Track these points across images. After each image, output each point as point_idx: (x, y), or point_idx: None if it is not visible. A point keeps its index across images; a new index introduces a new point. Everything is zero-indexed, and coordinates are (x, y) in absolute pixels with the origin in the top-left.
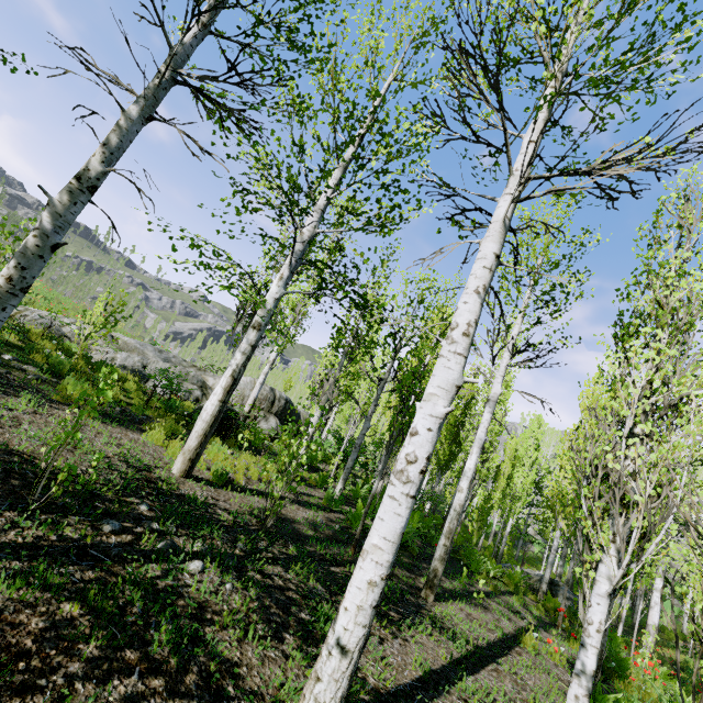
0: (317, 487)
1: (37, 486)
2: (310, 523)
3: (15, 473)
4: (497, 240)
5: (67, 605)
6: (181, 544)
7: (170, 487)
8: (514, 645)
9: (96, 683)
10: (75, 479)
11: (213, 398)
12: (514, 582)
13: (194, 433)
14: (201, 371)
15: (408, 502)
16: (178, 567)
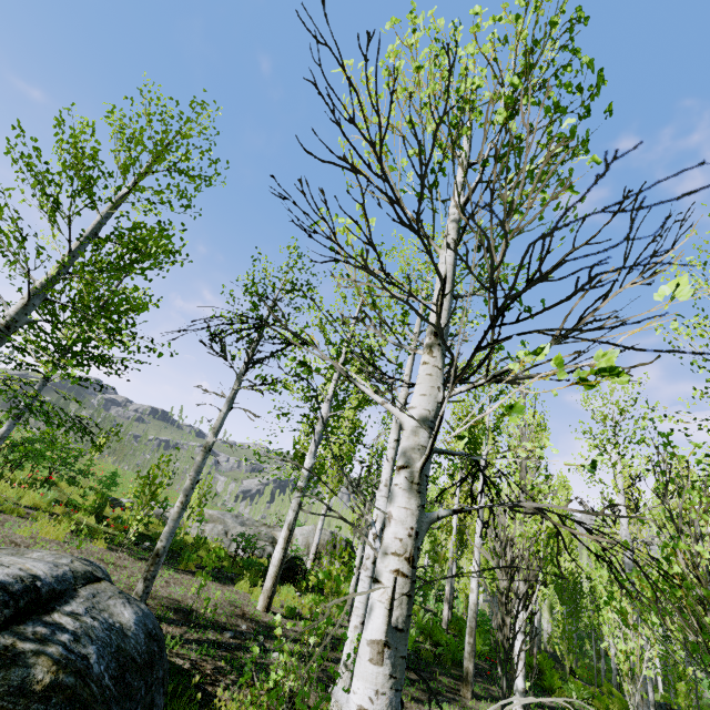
0: None
1: (191, 614)
2: None
3: (179, 609)
4: (394, 432)
5: (219, 662)
6: (268, 646)
7: (257, 616)
8: None
9: (237, 687)
10: (205, 612)
11: (278, 547)
12: (605, 704)
13: (269, 576)
14: (271, 528)
15: (368, 580)
16: (267, 655)
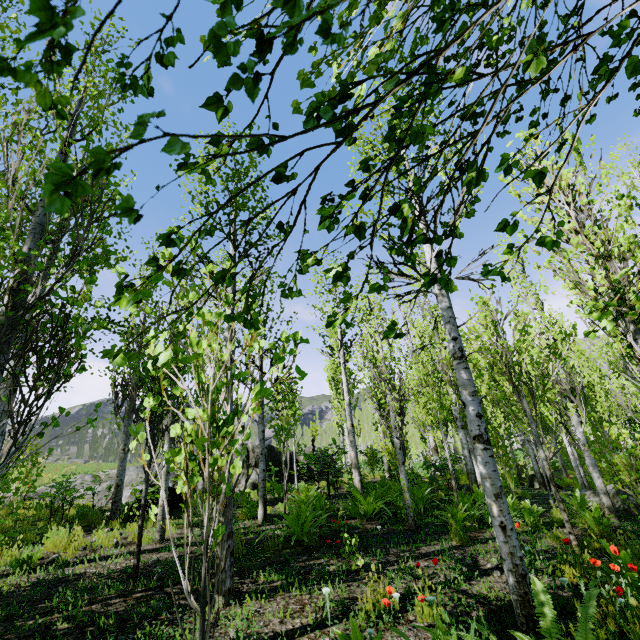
0: (248, 519)
1: None
2: (123, 570)
3: None
4: None
5: None
6: None
7: None
8: (333, 622)
9: None
10: None
11: None
12: (536, 516)
13: None
14: None
15: None
16: None
